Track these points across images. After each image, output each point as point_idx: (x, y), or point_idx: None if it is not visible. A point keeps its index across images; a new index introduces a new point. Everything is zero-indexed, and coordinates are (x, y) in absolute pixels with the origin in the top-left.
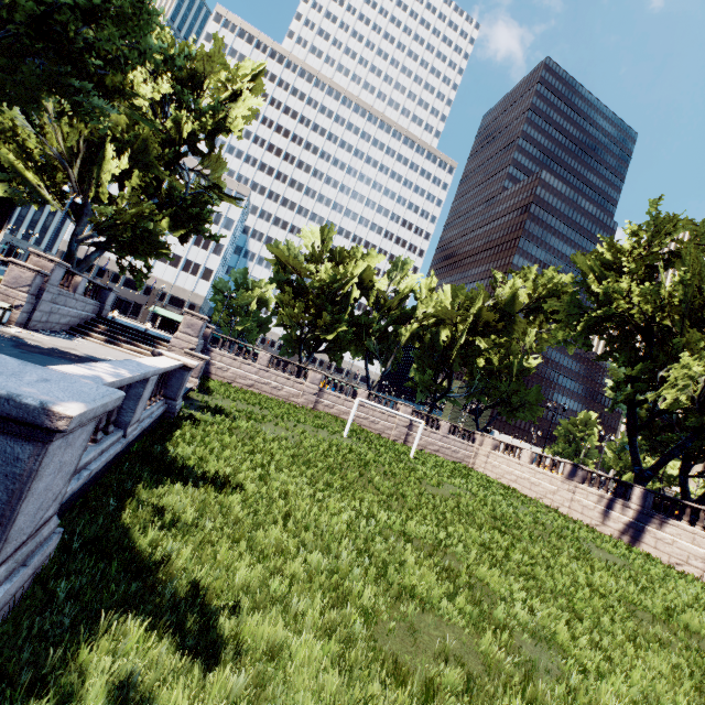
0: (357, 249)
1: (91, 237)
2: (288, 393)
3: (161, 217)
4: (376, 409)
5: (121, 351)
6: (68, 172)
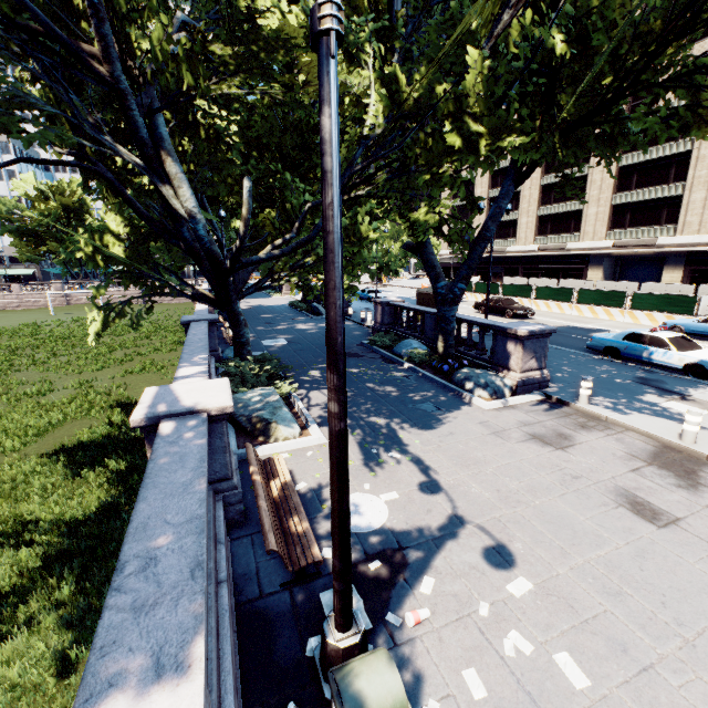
0: (62, 181)
1: None
2: (46, 302)
3: None
4: (114, 290)
5: None
6: None
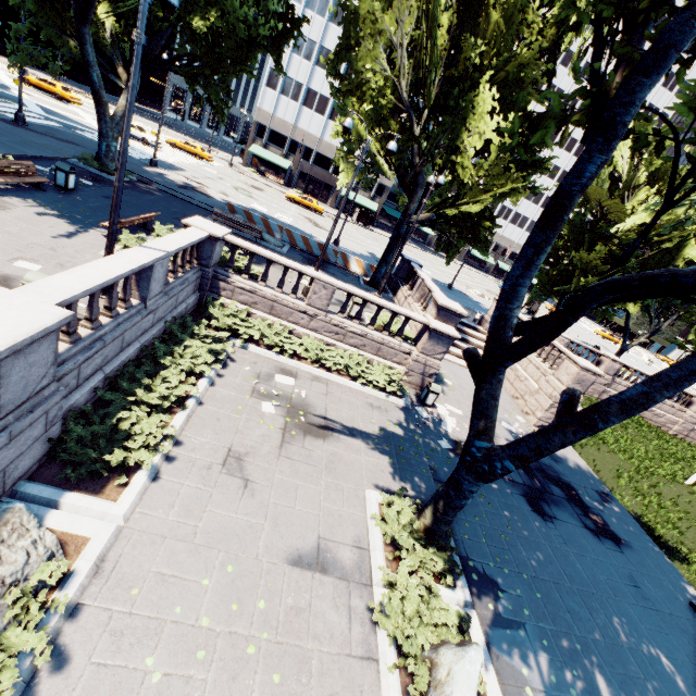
0: None
1: (428, 220)
2: None
3: (523, 195)
4: (665, 401)
5: (456, 365)
6: (412, 127)
